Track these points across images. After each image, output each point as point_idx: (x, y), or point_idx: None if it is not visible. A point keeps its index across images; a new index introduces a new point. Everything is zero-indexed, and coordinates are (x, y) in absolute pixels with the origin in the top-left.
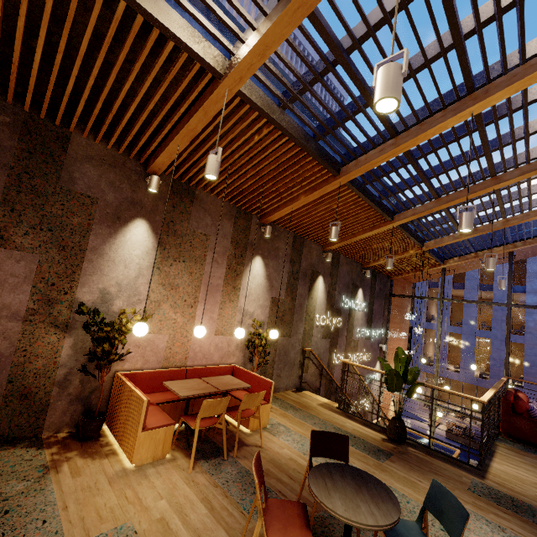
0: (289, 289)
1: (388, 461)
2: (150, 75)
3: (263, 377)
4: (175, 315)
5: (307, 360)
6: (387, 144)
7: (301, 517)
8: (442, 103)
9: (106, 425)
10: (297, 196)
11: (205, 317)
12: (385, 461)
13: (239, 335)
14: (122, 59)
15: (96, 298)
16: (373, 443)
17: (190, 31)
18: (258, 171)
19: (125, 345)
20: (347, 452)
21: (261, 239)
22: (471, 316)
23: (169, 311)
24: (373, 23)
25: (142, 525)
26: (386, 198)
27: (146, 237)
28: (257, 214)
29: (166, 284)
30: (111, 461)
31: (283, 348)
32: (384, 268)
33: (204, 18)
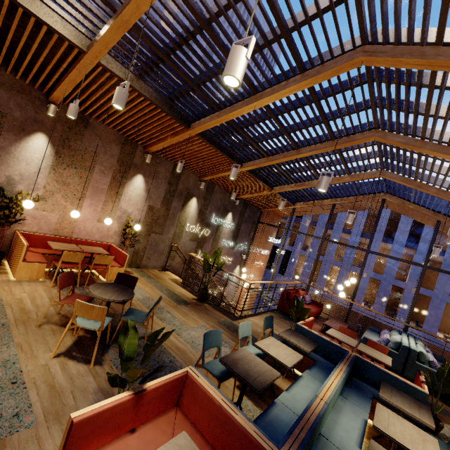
0: (165, 202)
1: (184, 306)
2: (36, 40)
3: (124, 252)
4: (66, 203)
5: (175, 252)
6: (215, 115)
7: (86, 300)
8: (240, 96)
9: (7, 261)
10: (167, 137)
11: (91, 209)
12: (181, 305)
13: (107, 222)
14: (14, 27)
15: (3, 181)
16: (184, 298)
17: (59, 20)
18: (134, 115)
19: (24, 215)
20: (135, 285)
21: (144, 163)
22: (331, 250)
23: (61, 199)
24: (179, 40)
25: (7, 298)
26: (232, 150)
27: (45, 146)
28: (142, 144)
29: (60, 181)
30: (2, 276)
31: (154, 241)
32: (253, 202)
33: (67, 15)
